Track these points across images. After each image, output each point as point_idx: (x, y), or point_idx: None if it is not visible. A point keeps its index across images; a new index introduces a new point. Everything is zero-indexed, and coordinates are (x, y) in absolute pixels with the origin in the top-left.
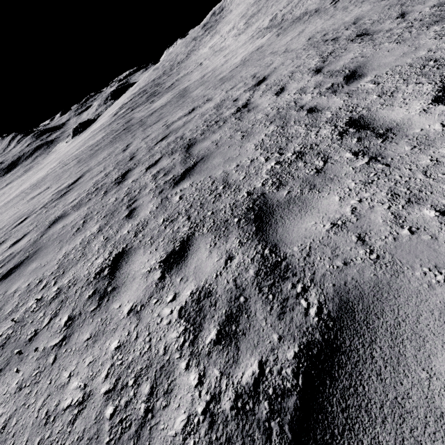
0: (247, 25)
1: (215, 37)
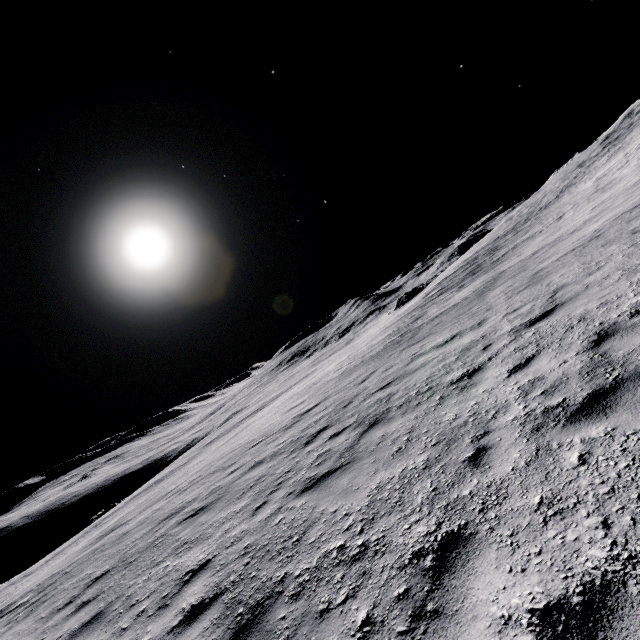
0: None
1: (615, 157)
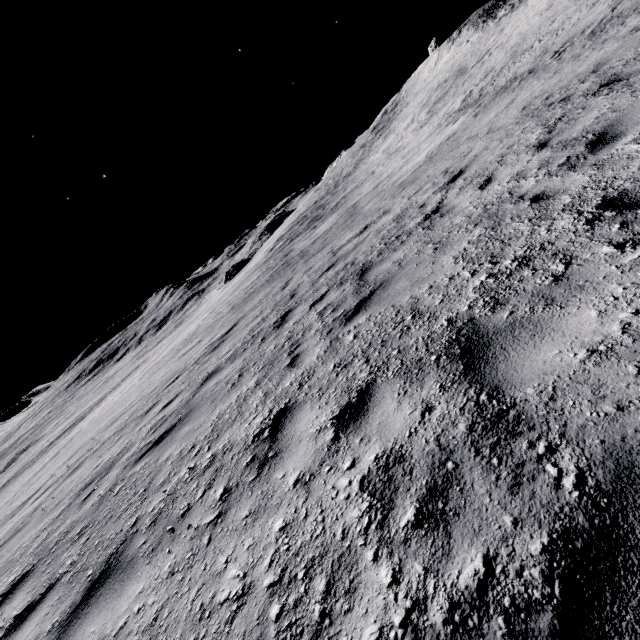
0: (431, 114)
1: (389, 137)
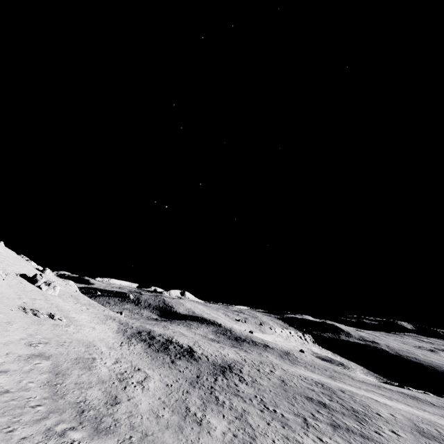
0: None
1: None
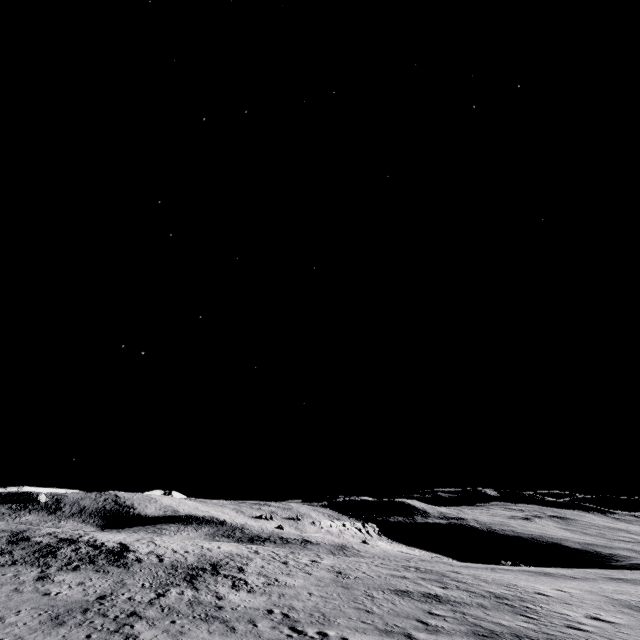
0: None
1: None
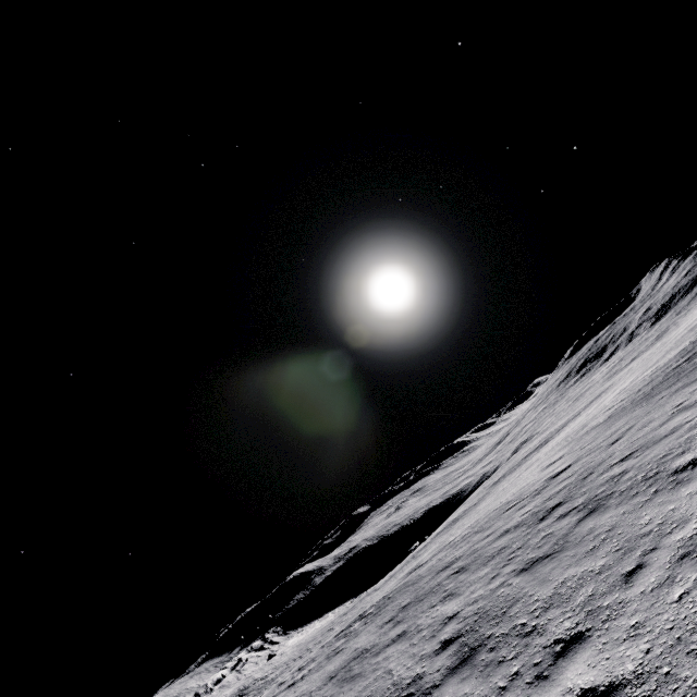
0: None
1: None
